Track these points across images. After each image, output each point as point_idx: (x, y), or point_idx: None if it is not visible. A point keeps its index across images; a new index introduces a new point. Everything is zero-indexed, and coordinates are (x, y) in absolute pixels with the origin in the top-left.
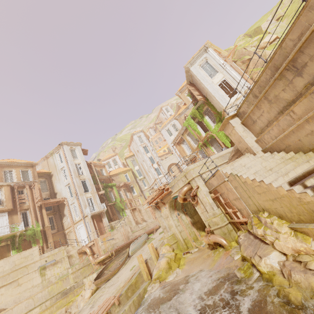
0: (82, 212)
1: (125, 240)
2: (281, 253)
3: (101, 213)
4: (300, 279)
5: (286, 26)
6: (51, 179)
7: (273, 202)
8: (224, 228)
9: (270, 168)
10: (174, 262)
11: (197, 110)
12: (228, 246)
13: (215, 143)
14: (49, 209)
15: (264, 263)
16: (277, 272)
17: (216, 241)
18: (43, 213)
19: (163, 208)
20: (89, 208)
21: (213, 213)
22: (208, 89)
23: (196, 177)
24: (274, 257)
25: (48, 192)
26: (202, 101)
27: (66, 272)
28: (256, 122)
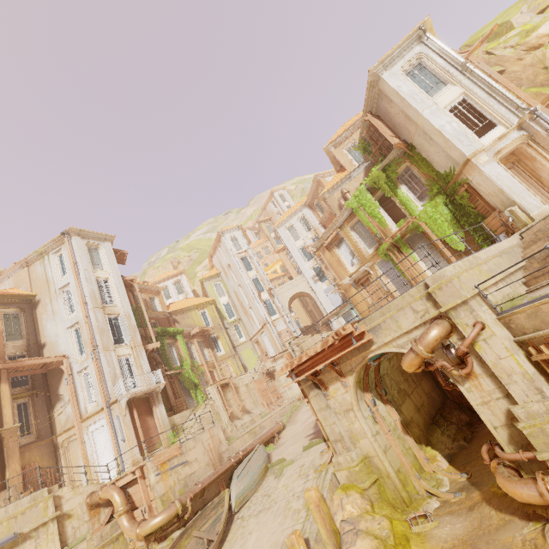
0: (106, 391)
1: (213, 464)
2: None
3: (152, 394)
4: None
5: None
6: (35, 312)
7: None
8: None
9: None
10: None
11: (383, 172)
12: None
13: (420, 244)
14: (22, 382)
15: None
16: None
17: None
18: (3, 392)
19: (335, 385)
20: (123, 382)
21: (548, 407)
22: (427, 118)
23: (470, 298)
24: None
25: (24, 342)
26: (399, 152)
27: None
28: None
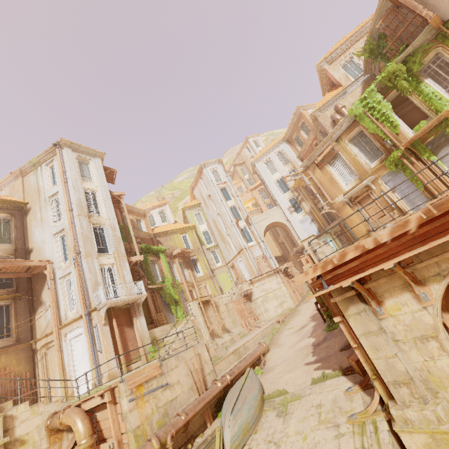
0: (85, 298)
1: (197, 388)
2: None
3: (133, 305)
4: None
5: None
6: (25, 219)
7: None
8: None
9: None
10: None
11: (402, 65)
12: None
13: (447, 147)
14: (6, 285)
15: None
16: None
17: None
18: None
19: (398, 298)
20: (102, 290)
21: None
22: None
23: None
24: None
25: (12, 246)
26: (428, 35)
27: None
28: None
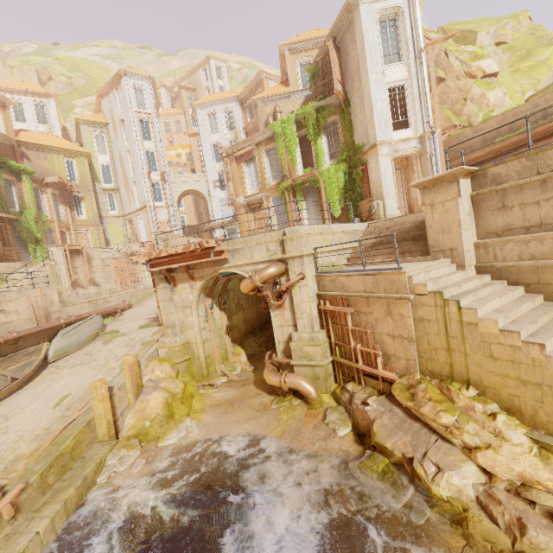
0: None
1: (37, 320)
2: (479, 468)
3: None
4: (545, 543)
5: (506, 66)
6: None
7: (520, 385)
8: (322, 369)
9: (521, 314)
10: (181, 403)
11: (316, 112)
12: (319, 402)
13: (312, 197)
14: None
15: (446, 481)
16: (471, 503)
17: (299, 388)
18: None
19: (184, 285)
20: None
21: (311, 337)
22: (370, 83)
23: (306, 255)
24: (469, 474)
25: None
26: (337, 101)
27: None
28: (508, 210)
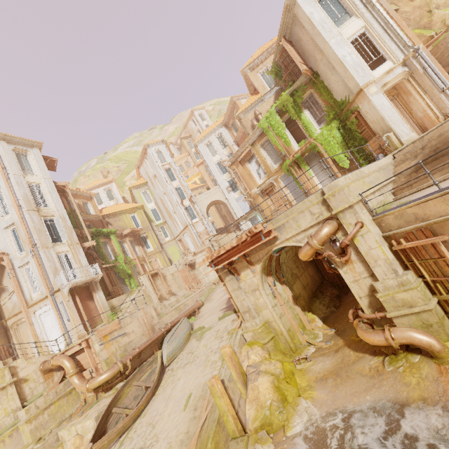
0: (48, 282)
1: (147, 334)
2: None
3: (91, 283)
4: None
5: None
6: None
7: None
8: (431, 313)
9: None
10: (286, 383)
11: (291, 96)
12: None
13: (315, 161)
14: None
15: None
16: None
17: (414, 342)
18: None
19: (246, 272)
20: (64, 275)
21: (399, 282)
22: (332, 47)
23: (355, 203)
24: None
25: None
26: (305, 79)
27: (11, 420)
28: None
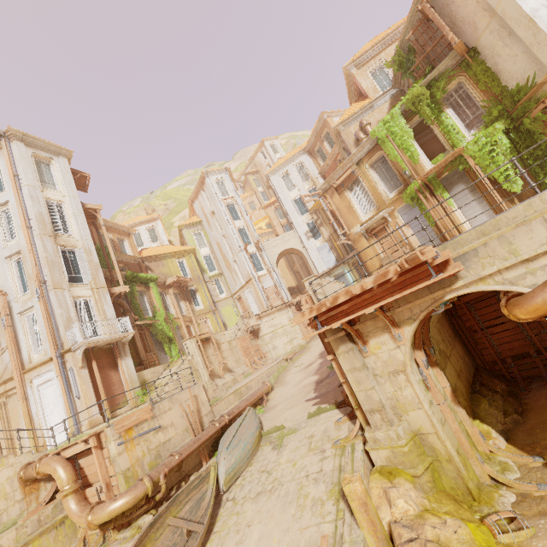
0: (56, 337)
1: (193, 429)
2: None
3: (117, 345)
4: None
5: None
6: None
7: None
8: None
9: None
10: None
11: (427, 89)
12: None
13: (459, 185)
14: None
15: None
16: None
17: None
18: None
19: (380, 338)
20: (78, 328)
21: None
22: None
23: None
24: None
25: None
26: (454, 61)
27: None
28: None
